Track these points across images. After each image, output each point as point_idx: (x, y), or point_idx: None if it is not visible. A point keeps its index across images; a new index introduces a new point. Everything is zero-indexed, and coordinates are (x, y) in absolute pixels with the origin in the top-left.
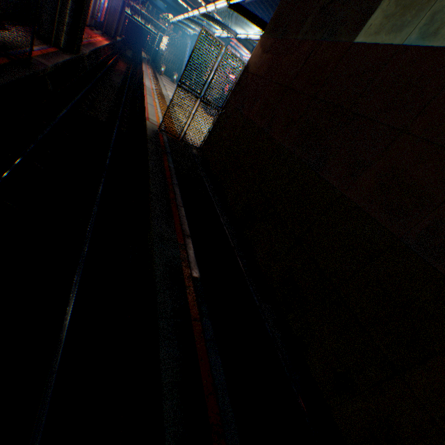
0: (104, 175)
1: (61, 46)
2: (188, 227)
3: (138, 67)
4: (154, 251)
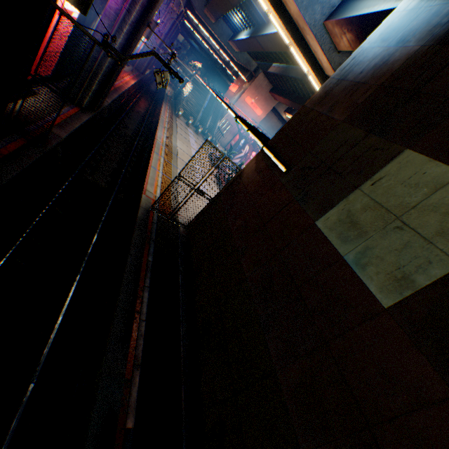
0: (82, 270)
1: (83, 105)
2: (142, 351)
3: (158, 103)
4: (97, 396)
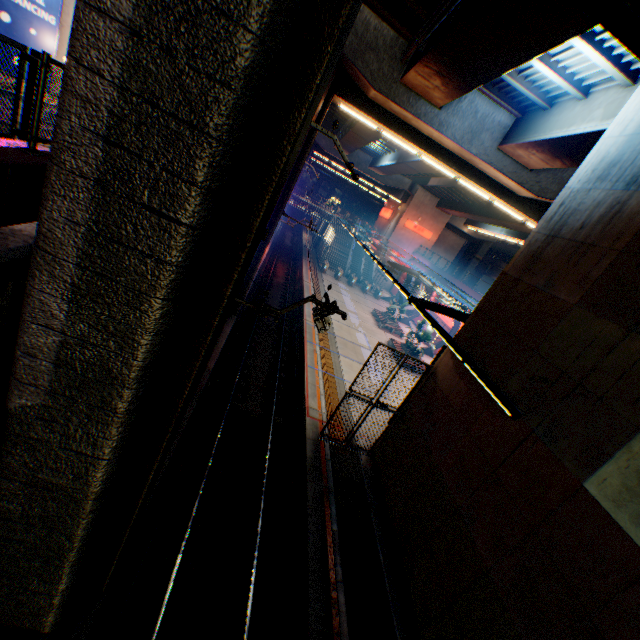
0: (255, 562)
1: None
2: None
3: (296, 259)
4: None
